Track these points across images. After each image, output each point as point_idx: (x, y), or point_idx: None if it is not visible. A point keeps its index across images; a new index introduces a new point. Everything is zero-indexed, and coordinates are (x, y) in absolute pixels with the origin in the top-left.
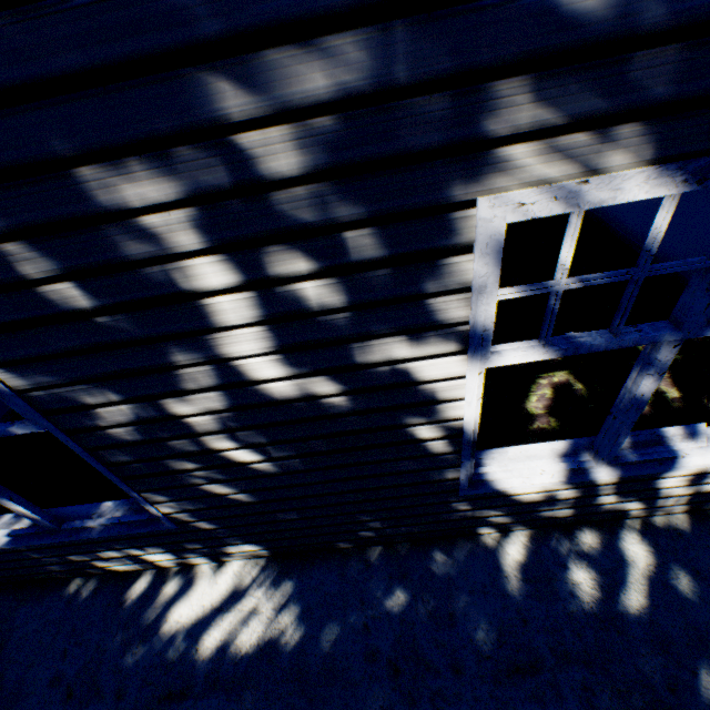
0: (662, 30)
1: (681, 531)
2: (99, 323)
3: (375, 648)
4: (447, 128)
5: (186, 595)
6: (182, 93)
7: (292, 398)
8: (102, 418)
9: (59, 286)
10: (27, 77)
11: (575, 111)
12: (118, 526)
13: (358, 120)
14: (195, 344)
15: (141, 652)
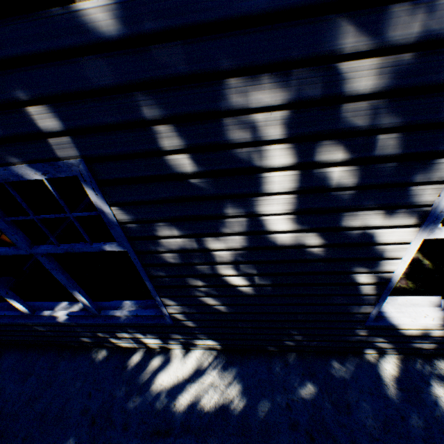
0: None
1: None
2: (190, 183)
3: (296, 421)
4: None
5: (166, 368)
6: (319, 32)
7: (287, 246)
8: (161, 246)
9: (178, 156)
10: (226, 16)
11: None
12: (135, 317)
13: (428, 57)
14: (243, 203)
15: (138, 401)
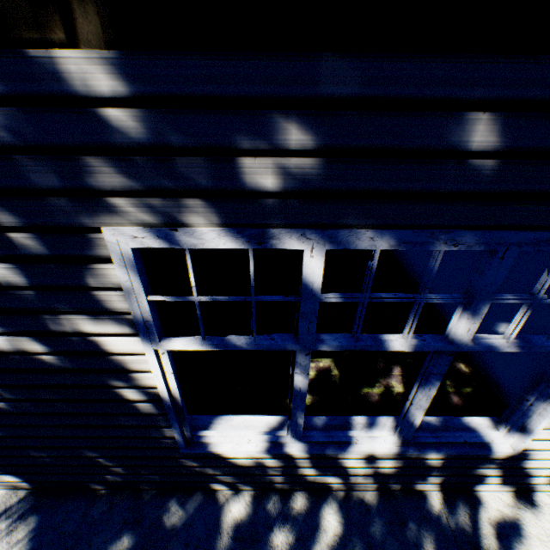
0: (188, 147)
1: (370, 507)
2: None
3: None
4: (63, 178)
5: None
6: None
7: (7, 351)
8: None
9: None
10: None
11: (151, 184)
12: None
13: None
14: None
15: None
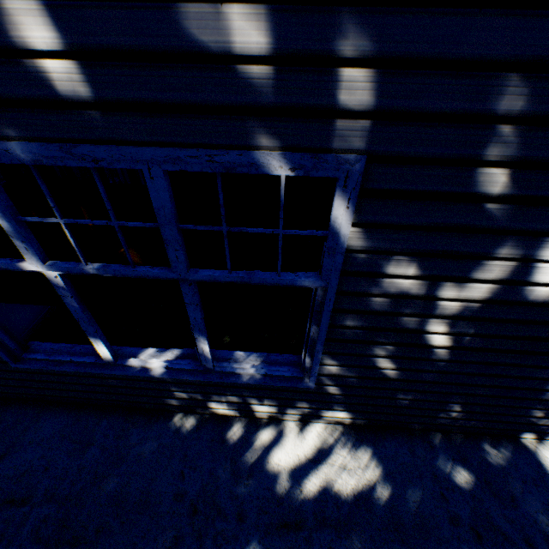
0: None
1: None
2: (483, 208)
3: (456, 514)
4: None
5: (280, 443)
6: None
7: (537, 302)
8: (377, 287)
9: (496, 171)
10: None
11: None
12: (262, 377)
13: None
14: (529, 242)
15: (251, 485)
